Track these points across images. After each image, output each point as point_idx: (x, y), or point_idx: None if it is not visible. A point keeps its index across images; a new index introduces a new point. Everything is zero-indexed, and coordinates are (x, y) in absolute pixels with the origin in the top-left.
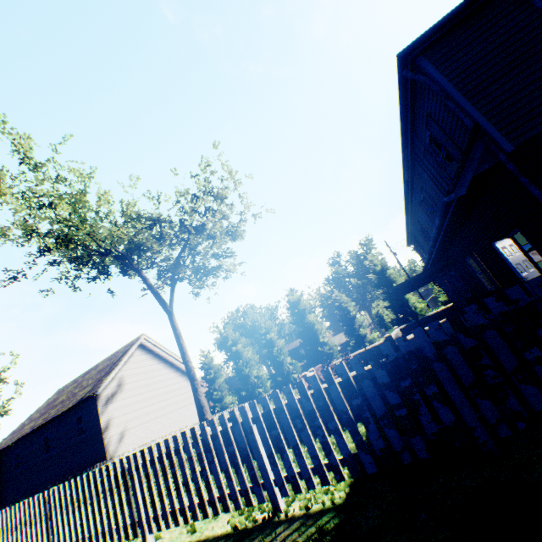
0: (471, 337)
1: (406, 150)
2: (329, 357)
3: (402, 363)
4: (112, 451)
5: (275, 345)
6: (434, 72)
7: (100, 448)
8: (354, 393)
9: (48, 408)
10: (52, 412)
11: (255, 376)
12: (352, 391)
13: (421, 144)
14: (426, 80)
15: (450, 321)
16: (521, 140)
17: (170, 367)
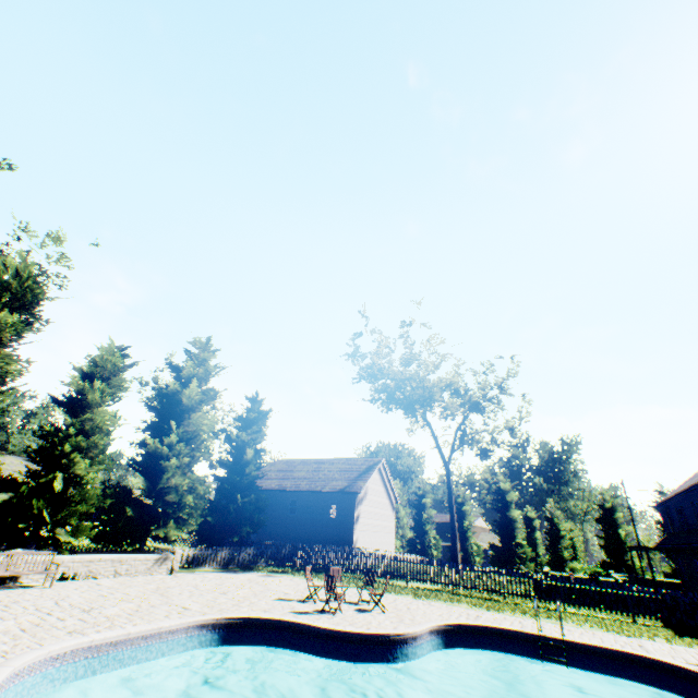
0: None
1: None
2: (520, 560)
3: (694, 600)
4: (355, 541)
5: (465, 518)
6: None
7: (347, 534)
8: (674, 600)
9: (287, 475)
10: (299, 482)
11: (432, 536)
12: (674, 599)
13: None
14: None
15: None
16: None
17: (387, 494)
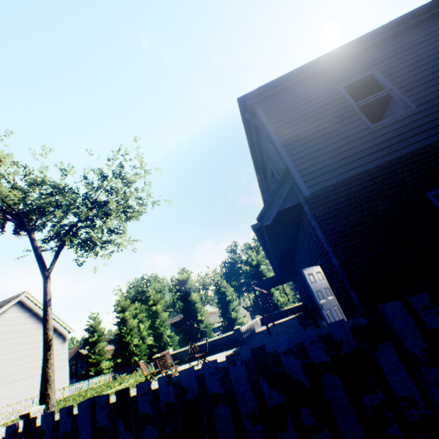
0: (130, 430)
1: (259, 176)
2: (202, 334)
3: None
4: None
5: (160, 316)
6: (265, 119)
7: None
8: None
9: None
10: None
11: (135, 344)
12: None
13: (268, 174)
14: (259, 124)
15: (119, 399)
16: (315, 188)
17: None
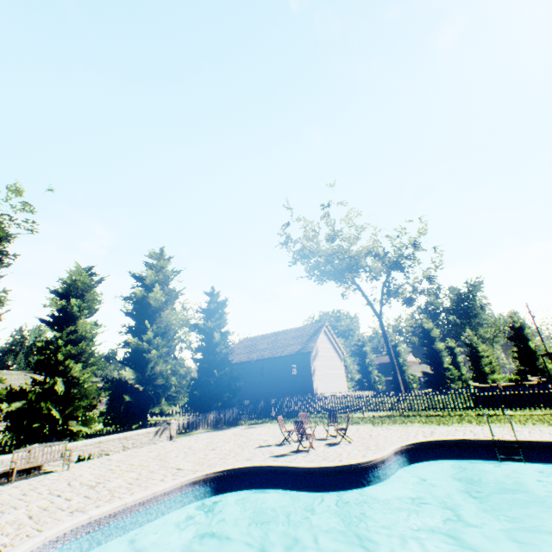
0: None
1: None
2: (450, 380)
3: None
4: (315, 389)
5: (399, 356)
6: None
7: (308, 385)
8: None
9: (252, 349)
10: (263, 352)
11: (375, 374)
12: None
13: None
14: None
15: None
16: None
17: (334, 349)
